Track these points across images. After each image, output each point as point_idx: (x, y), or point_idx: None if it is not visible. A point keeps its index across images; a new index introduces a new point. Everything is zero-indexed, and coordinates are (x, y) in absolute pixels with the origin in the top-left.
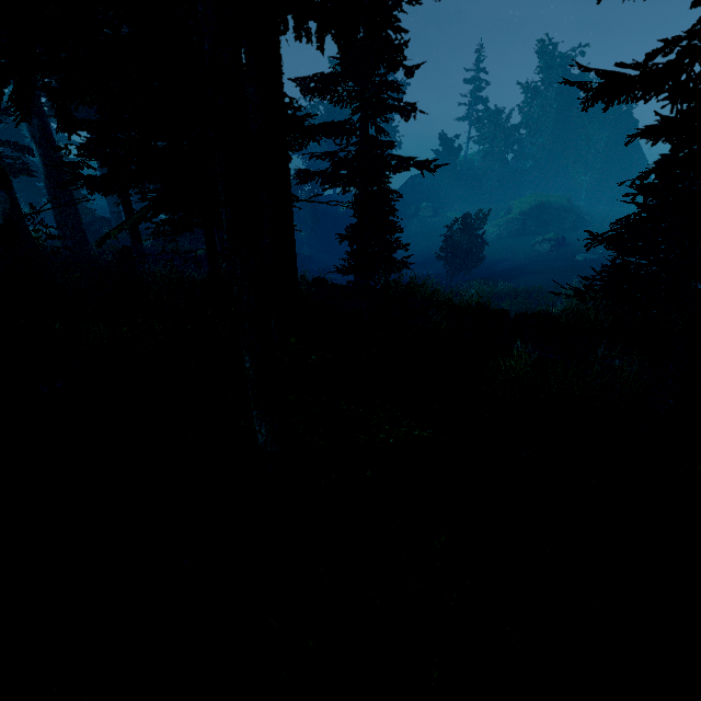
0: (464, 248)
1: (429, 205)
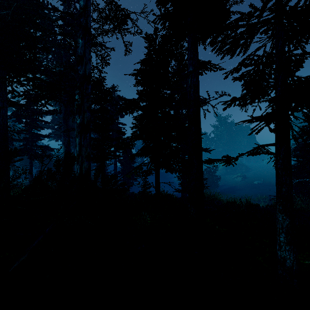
0: (210, 180)
1: None
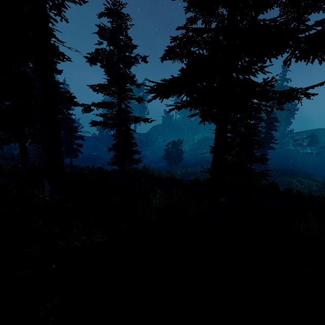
0: (174, 154)
1: (162, 137)
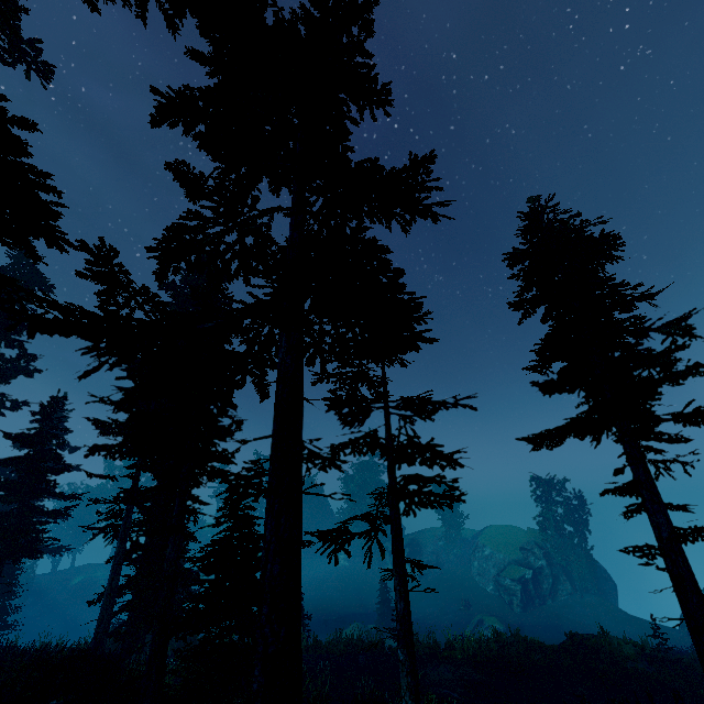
0: None
1: None
